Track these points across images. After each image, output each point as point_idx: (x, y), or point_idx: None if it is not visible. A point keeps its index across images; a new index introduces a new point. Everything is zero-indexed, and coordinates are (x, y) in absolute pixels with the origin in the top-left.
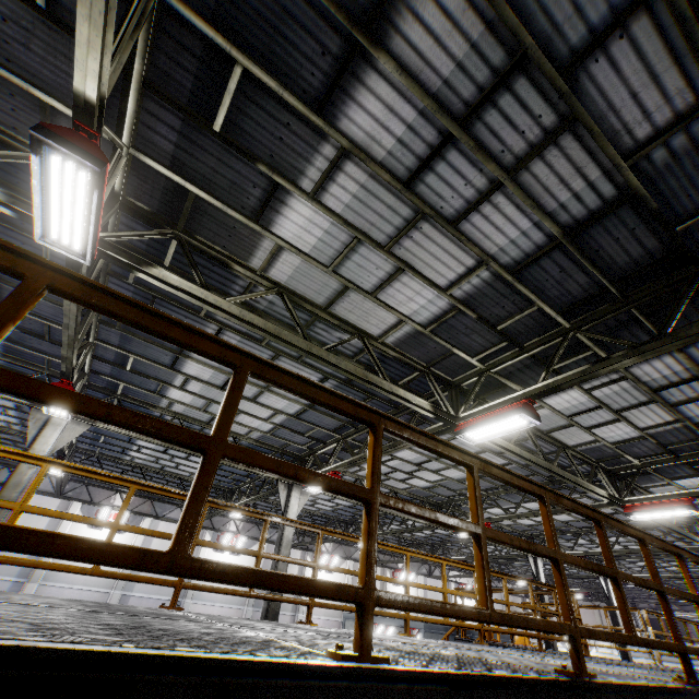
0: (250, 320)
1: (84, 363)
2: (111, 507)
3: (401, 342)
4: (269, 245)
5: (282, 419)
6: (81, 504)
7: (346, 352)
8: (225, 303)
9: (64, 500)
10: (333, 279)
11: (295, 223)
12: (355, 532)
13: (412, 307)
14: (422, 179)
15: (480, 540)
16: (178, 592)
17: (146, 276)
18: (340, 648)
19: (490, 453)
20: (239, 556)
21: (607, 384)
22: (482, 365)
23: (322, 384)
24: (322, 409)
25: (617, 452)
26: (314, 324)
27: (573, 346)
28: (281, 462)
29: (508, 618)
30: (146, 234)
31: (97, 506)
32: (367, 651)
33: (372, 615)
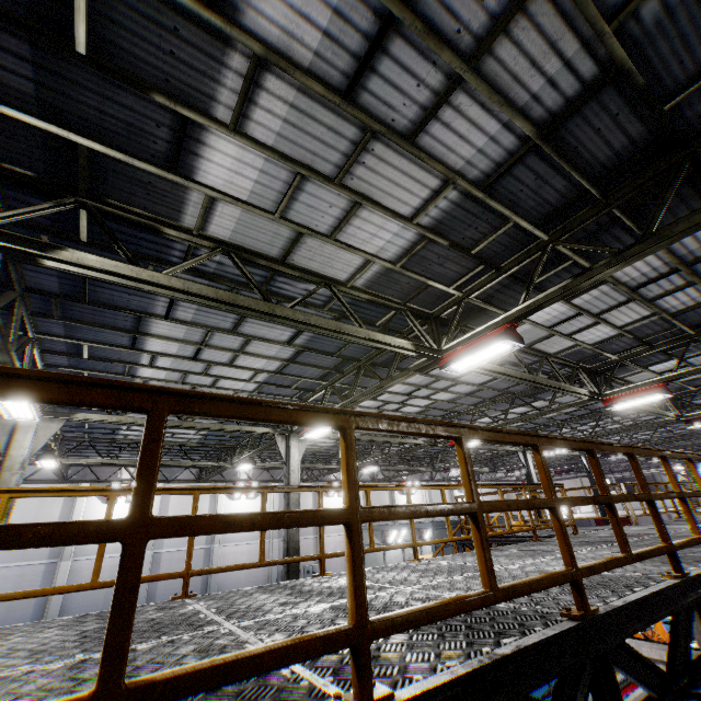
0: (197, 292)
1: (35, 359)
2: (120, 482)
3: (372, 283)
4: (198, 197)
5: (265, 377)
6: (89, 484)
7: (315, 302)
8: (163, 277)
9: (71, 484)
10: (283, 226)
11: (221, 166)
12: (359, 459)
13: (377, 244)
14: (363, 86)
15: (476, 518)
16: (187, 581)
17: (57, 263)
18: (338, 698)
19: (476, 373)
20: (255, 499)
21: (587, 291)
22: (459, 293)
23: (270, 400)
24: (303, 361)
25: (596, 352)
26: (273, 279)
27: (552, 258)
28: (231, 518)
29: (512, 591)
30: (42, 208)
31: (106, 483)
32: (368, 696)
33: (369, 653)
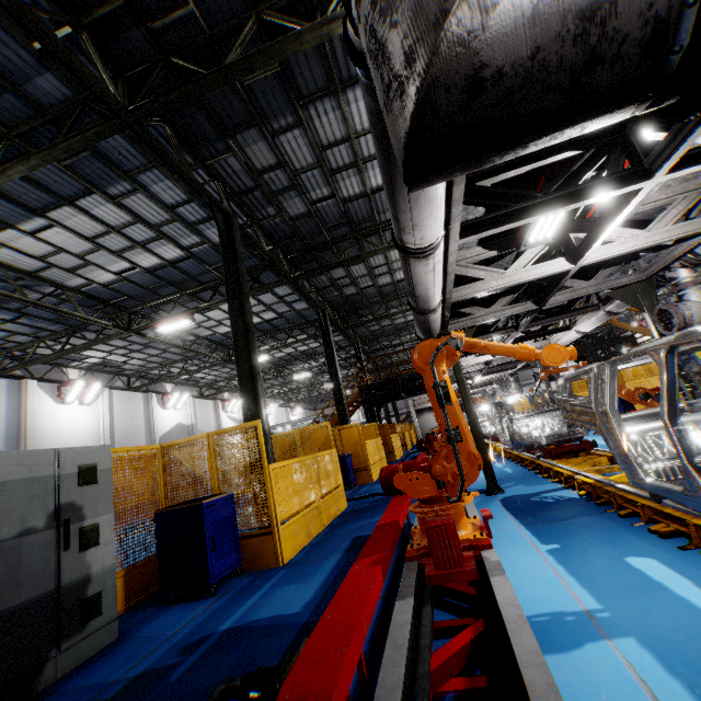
0: None
1: None
2: None
3: None
4: None
5: None
6: None
7: None
8: None
9: None
10: None
11: None
12: None
13: None
14: None
15: None
16: None
17: None
18: None
19: None
20: None
21: None
22: None
23: None
24: None
25: None
26: None
27: None
28: None
29: None
30: None
31: None
32: None
33: None
